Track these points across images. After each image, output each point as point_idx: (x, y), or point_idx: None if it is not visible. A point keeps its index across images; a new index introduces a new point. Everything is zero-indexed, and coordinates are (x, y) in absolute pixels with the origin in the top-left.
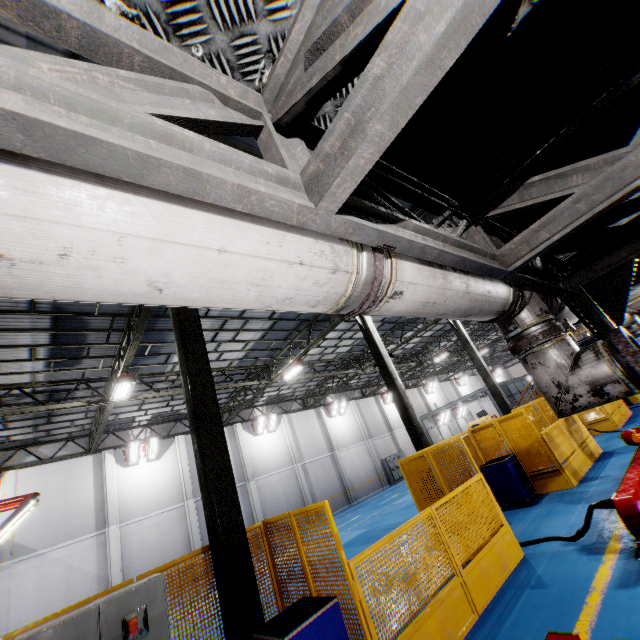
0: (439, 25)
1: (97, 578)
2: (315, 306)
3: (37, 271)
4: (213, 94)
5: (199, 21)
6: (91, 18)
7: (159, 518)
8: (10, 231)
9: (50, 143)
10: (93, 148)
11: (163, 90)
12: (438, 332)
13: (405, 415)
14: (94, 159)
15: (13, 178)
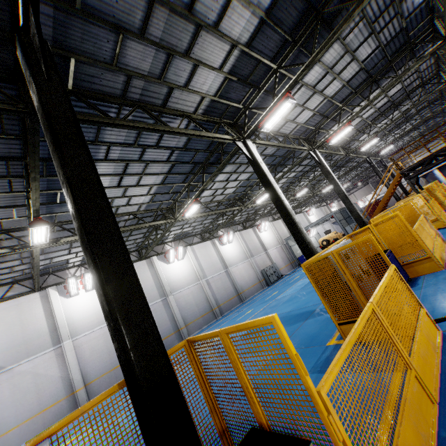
0: None
1: (61, 378)
2: None
3: None
4: None
5: None
6: None
7: (103, 330)
8: None
9: None
10: None
11: None
12: (299, 173)
13: (294, 229)
14: None
15: None
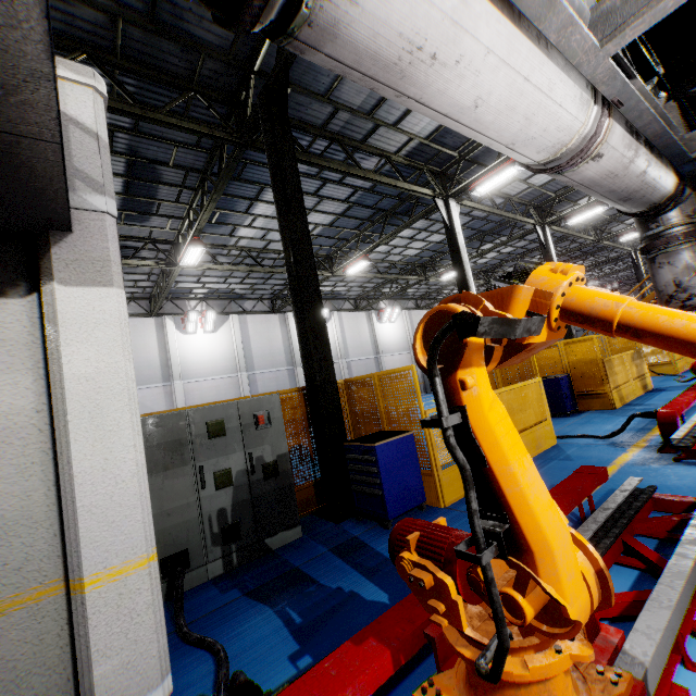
0: None
1: None
2: (540, 152)
3: (437, 73)
4: None
5: None
6: None
7: (216, 382)
8: (446, 36)
9: None
10: None
11: None
12: (519, 250)
13: None
14: None
15: None
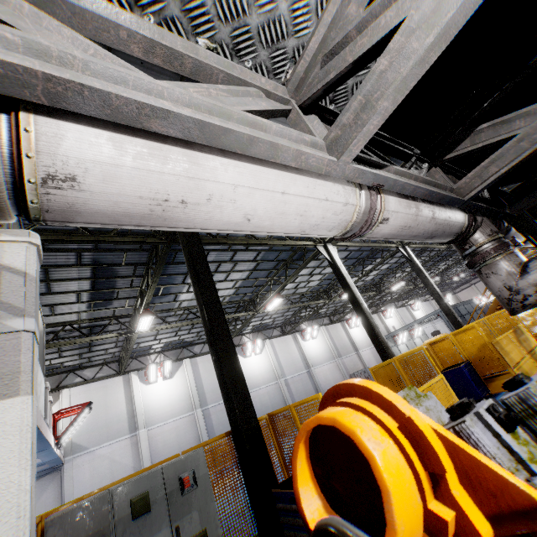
0: (428, 37)
1: (133, 469)
2: (331, 230)
3: (195, 210)
4: (261, 91)
5: (252, 44)
6: (192, 53)
7: (175, 423)
8: (188, 187)
9: (209, 135)
10: (228, 135)
11: (239, 94)
12: (394, 265)
13: (372, 333)
14: (227, 142)
15: (189, 157)
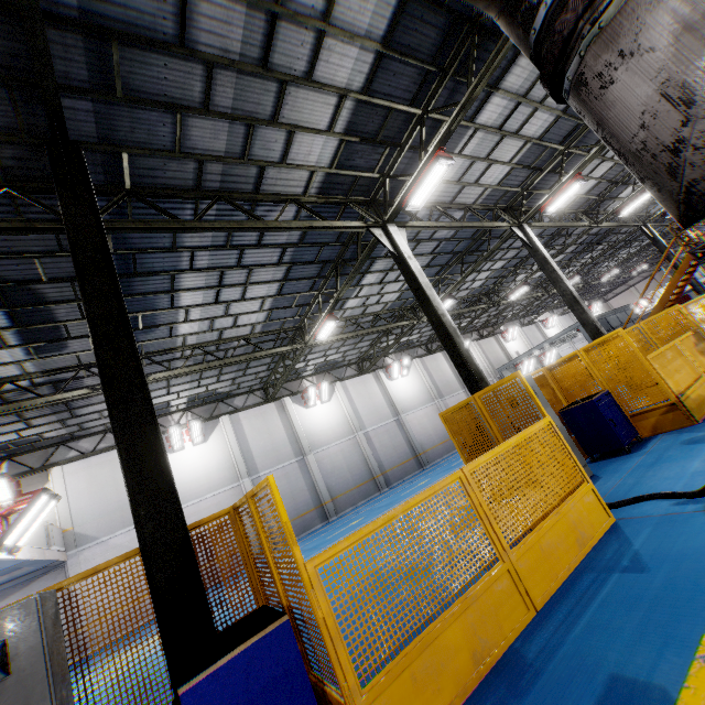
0: None
1: None
2: None
3: None
4: None
5: None
6: None
7: (216, 499)
8: None
9: None
10: None
11: None
12: (512, 261)
13: (457, 359)
14: None
15: None
